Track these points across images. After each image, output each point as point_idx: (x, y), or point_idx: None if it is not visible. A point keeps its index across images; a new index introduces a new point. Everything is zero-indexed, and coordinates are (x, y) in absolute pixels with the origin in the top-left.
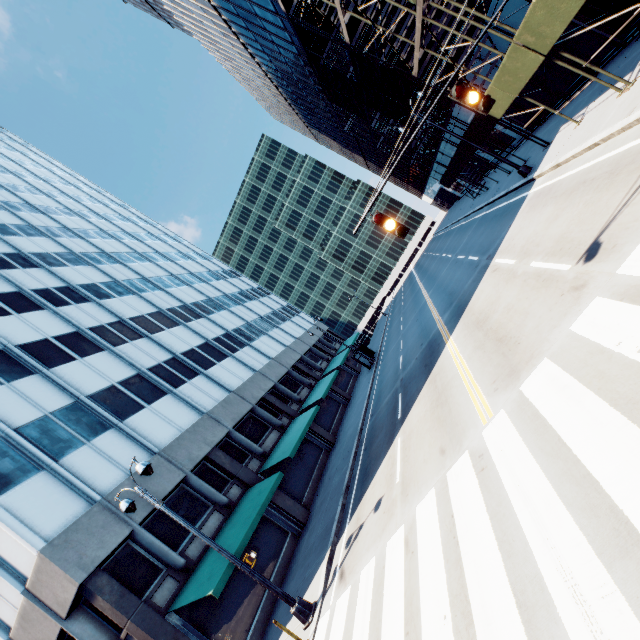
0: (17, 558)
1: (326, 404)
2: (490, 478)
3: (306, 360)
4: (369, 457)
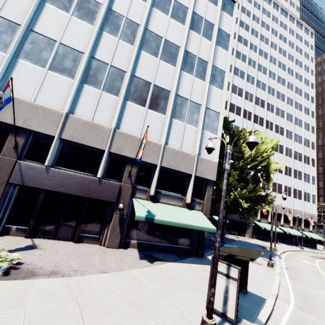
0: (313, 211)
1: None
2: None
3: None
4: None
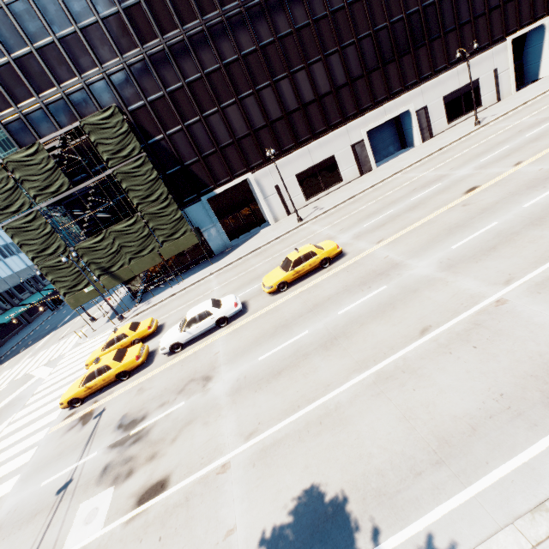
0: None
1: (11, 322)
2: (7, 374)
3: (13, 291)
4: (2, 361)
